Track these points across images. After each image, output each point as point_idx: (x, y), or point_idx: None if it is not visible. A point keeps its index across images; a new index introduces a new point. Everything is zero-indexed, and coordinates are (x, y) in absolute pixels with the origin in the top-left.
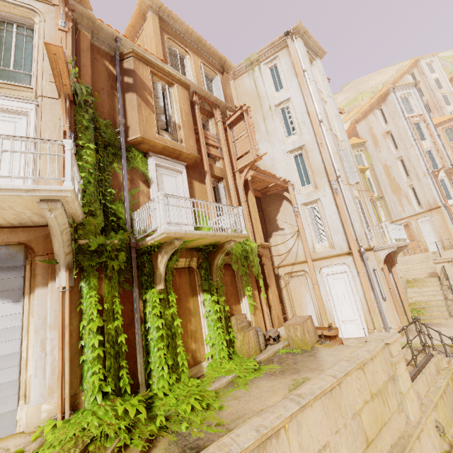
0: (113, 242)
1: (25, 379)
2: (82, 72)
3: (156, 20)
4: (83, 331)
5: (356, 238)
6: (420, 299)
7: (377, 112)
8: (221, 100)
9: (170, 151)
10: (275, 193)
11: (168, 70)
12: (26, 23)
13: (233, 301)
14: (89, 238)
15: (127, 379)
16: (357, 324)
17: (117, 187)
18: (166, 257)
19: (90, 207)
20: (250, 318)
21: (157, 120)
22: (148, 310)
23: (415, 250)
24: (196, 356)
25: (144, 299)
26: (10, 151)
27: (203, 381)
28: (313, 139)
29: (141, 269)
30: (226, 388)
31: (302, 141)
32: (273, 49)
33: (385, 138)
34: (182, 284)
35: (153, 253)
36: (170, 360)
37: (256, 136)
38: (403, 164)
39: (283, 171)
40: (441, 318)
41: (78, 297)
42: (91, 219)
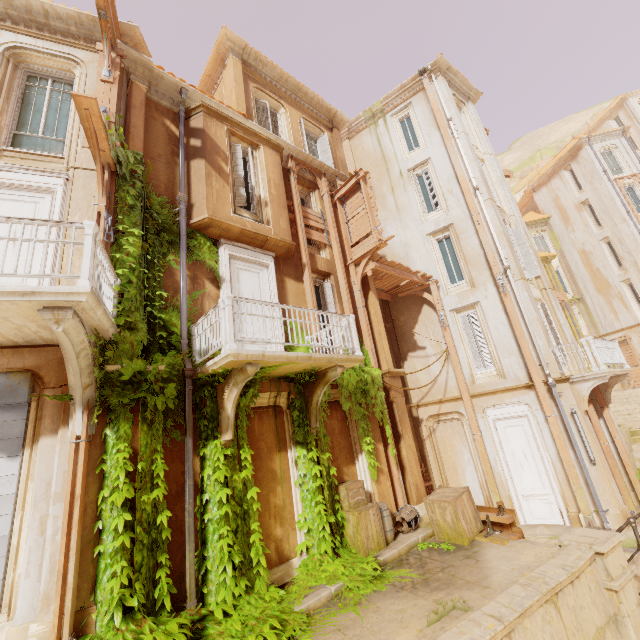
0: (158, 368)
1: (13, 579)
2: (131, 134)
3: (239, 65)
4: (103, 505)
5: (539, 362)
6: None
7: (565, 175)
8: (328, 165)
9: (251, 237)
10: (411, 295)
11: (253, 128)
12: (64, 77)
13: (343, 459)
14: (122, 362)
15: (165, 586)
16: (549, 502)
17: (171, 289)
18: (236, 392)
19: (129, 317)
20: (371, 488)
21: (234, 195)
22: (208, 473)
23: None
24: (282, 548)
25: (201, 455)
26: (7, 238)
27: (290, 593)
28: (466, 214)
29: (201, 409)
30: (325, 609)
31: (449, 219)
32: (404, 94)
33: (580, 211)
34: (263, 433)
35: (217, 384)
36: (238, 556)
37: (381, 214)
38: (612, 248)
39: (422, 262)
40: None
41: (101, 452)
42: (127, 335)
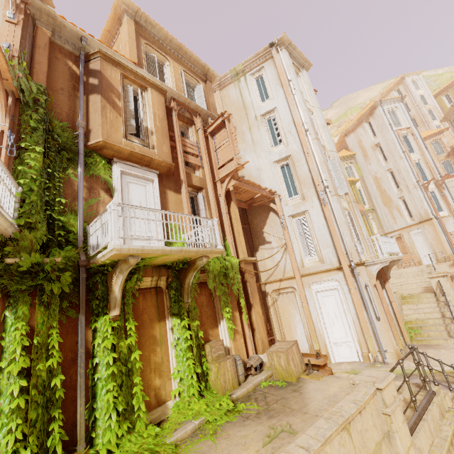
0: (55, 260)
1: None
2: (35, 69)
3: (132, 24)
4: (1, 375)
5: (346, 251)
6: (417, 316)
7: (366, 126)
8: (201, 107)
9: (139, 158)
10: (262, 204)
11: (142, 74)
12: None
13: (209, 324)
14: (21, 256)
15: (57, 436)
16: (350, 346)
17: (70, 197)
18: (122, 278)
19: (29, 218)
20: (229, 344)
21: (125, 124)
22: (98, 342)
23: (409, 263)
24: (160, 394)
25: (92, 328)
26: None
27: (164, 429)
28: (300, 148)
29: (93, 291)
30: (190, 439)
31: (288, 151)
32: (258, 60)
33: (374, 150)
34: (146, 308)
35: (107, 272)
36: (122, 405)
37: (242, 146)
38: (393, 176)
39: (269, 182)
40: (439, 338)
41: None
42: (27, 233)
